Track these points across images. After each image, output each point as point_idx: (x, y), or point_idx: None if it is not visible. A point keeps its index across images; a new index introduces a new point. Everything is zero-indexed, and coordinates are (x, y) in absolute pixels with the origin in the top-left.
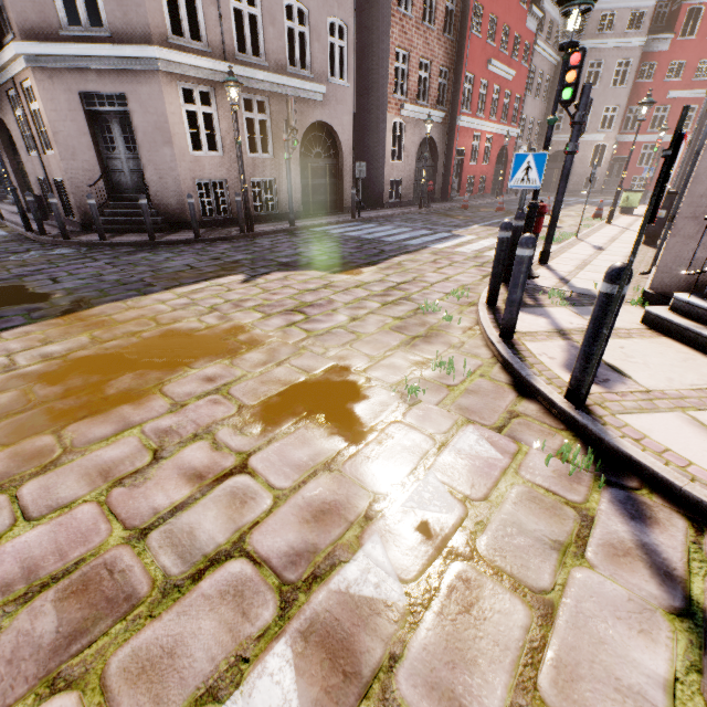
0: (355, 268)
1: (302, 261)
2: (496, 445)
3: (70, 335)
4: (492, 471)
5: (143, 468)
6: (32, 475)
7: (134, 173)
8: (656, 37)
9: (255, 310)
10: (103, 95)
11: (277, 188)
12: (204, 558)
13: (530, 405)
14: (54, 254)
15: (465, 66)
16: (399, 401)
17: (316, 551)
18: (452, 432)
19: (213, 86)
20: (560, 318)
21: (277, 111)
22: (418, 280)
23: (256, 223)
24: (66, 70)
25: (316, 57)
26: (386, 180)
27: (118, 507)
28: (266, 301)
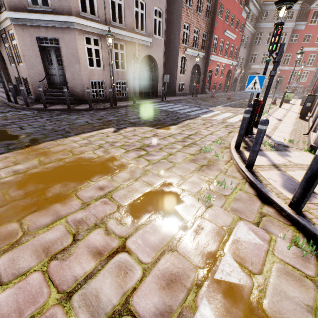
0: (167, 126)
1: (141, 121)
2: (258, 235)
3: (28, 159)
4: (260, 252)
5: (67, 247)
6: (5, 250)
7: (61, 76)
8: (299, 23)
9: (121, 148)
10: (47, 38)
11: (128, 85)
12: (106, 316)
13: (270, 209)
14: (21, 114)
15: (214, 32)
16: (201, 204)
17: (171, 312)
18: (233, 225)
19: (100, 37)
20: (272, 157)
21: (129, 49)
22: (198, 133)
23: (118, 101)
24: (30, 26)
25: (148, 25)
26: (177, 83)
27: (54, 275)
28: (126, 142)
